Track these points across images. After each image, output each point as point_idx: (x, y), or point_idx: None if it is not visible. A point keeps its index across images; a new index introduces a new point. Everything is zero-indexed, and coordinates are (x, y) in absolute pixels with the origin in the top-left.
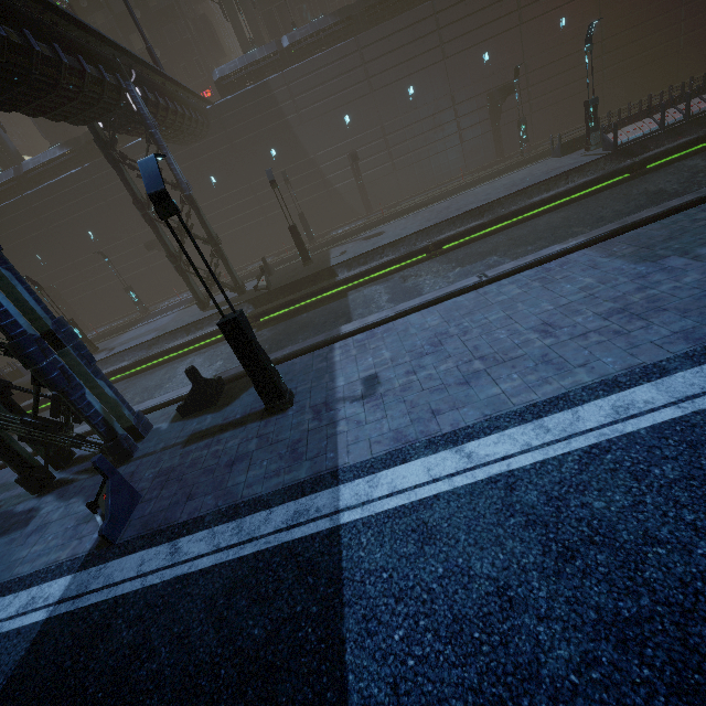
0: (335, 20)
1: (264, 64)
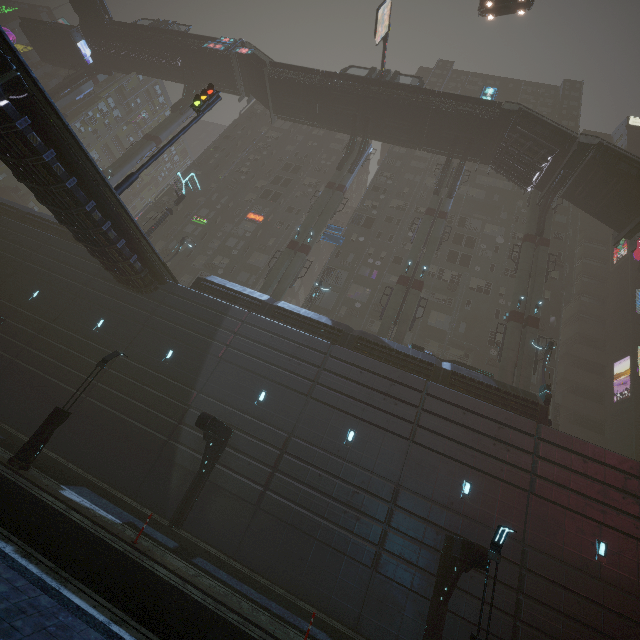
0: (328, 323)
1: (245, 298)
